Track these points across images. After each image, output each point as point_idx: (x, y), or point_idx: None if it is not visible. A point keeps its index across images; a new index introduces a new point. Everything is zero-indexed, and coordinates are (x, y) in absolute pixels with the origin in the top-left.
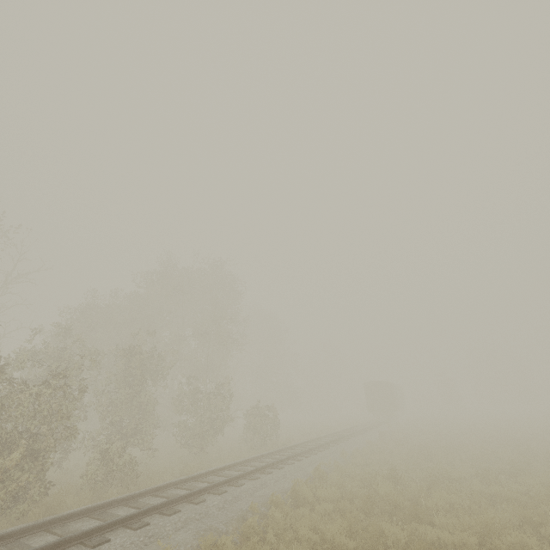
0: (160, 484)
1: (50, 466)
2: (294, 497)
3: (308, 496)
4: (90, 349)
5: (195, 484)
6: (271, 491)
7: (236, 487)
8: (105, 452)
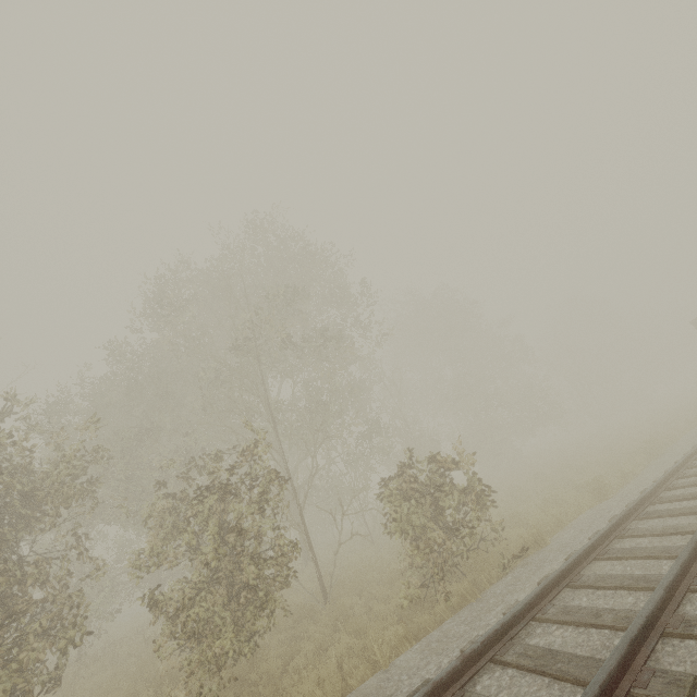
0: None
1: None
2: None
3: None
4: None
5: None
6: None
7: None
8: None
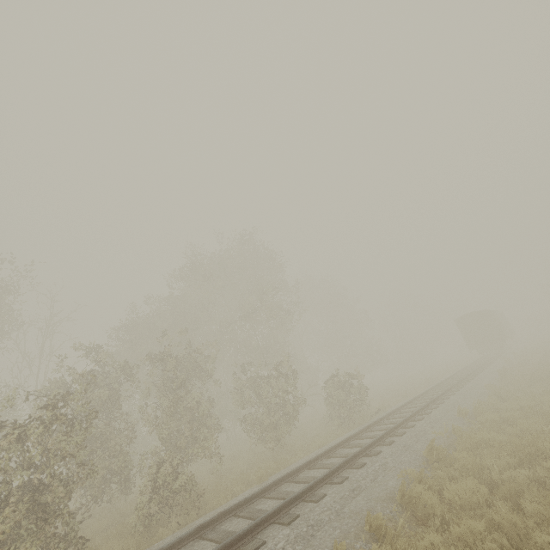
0: (223, 505)
1: (117, 496)
2: (407, 506)
3: (431, 503)
4: (119, 363)
5: (260, 503)
6: (369, 502)
7: (314, 504)
8: (154, 477)
